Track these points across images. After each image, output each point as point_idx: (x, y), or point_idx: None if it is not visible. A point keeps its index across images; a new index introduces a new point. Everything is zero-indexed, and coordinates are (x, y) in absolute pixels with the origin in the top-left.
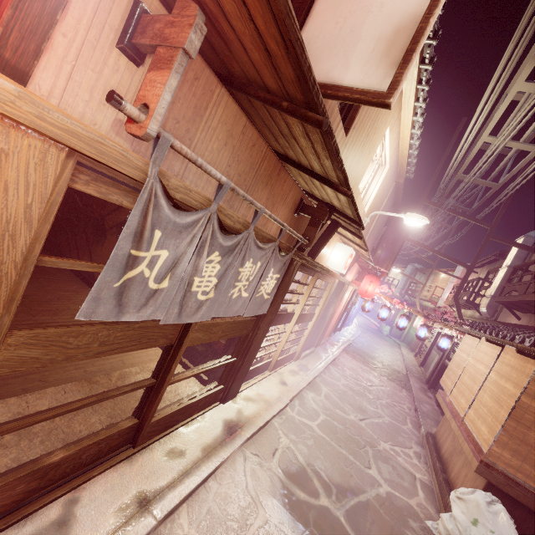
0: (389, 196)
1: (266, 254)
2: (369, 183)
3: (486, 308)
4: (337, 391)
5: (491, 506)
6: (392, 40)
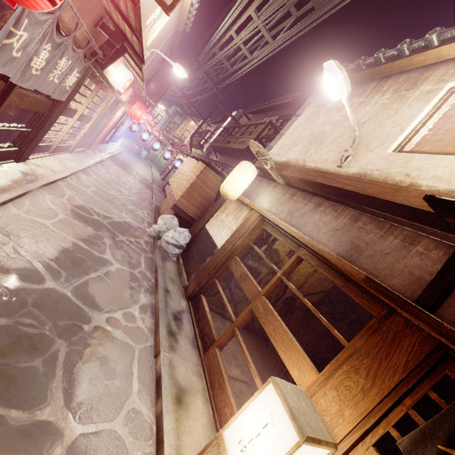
0: (169, 38)
1: (76, 56)
2: (155, 18)
3: (206, 149)
4: (104, 179)
5: (173, 219)
6: None
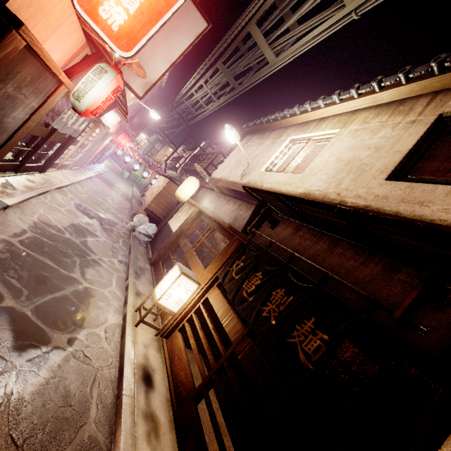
0: None
1: None
2: None
3: (180, 171)
4: (93, 190)
5: (145, 217)
6: (146, 84)
